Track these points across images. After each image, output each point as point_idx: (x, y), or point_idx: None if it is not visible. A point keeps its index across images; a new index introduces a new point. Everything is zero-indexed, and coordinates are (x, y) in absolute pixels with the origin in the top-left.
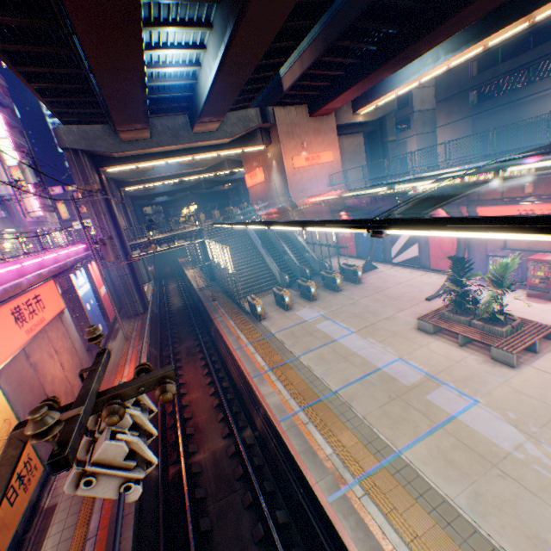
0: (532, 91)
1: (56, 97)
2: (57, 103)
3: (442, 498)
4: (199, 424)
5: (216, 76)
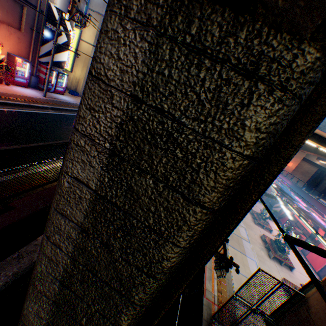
0: None
1: None
2: None
3: None
4: None
5: None
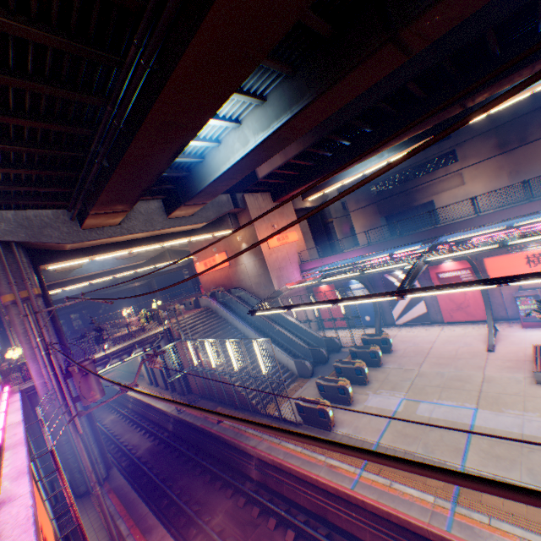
0: (416, 184)
1: (12, 167)
2: (3, 177)
3: None
4: None
5: (254, 148)
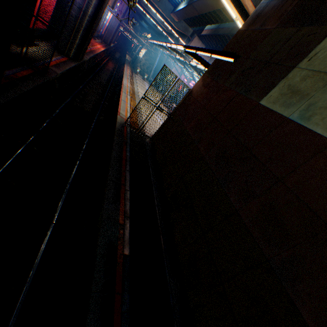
0: None
1: None
2: None
3: (137, 88)
4: (109, 66)
5: (180, 10)
